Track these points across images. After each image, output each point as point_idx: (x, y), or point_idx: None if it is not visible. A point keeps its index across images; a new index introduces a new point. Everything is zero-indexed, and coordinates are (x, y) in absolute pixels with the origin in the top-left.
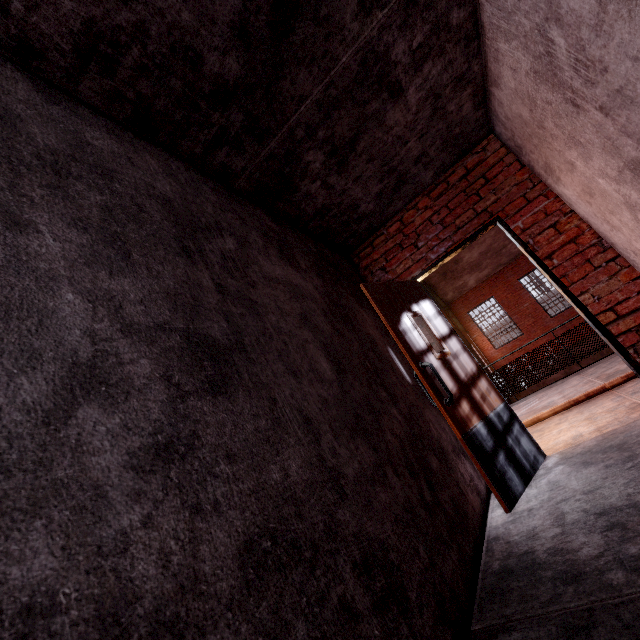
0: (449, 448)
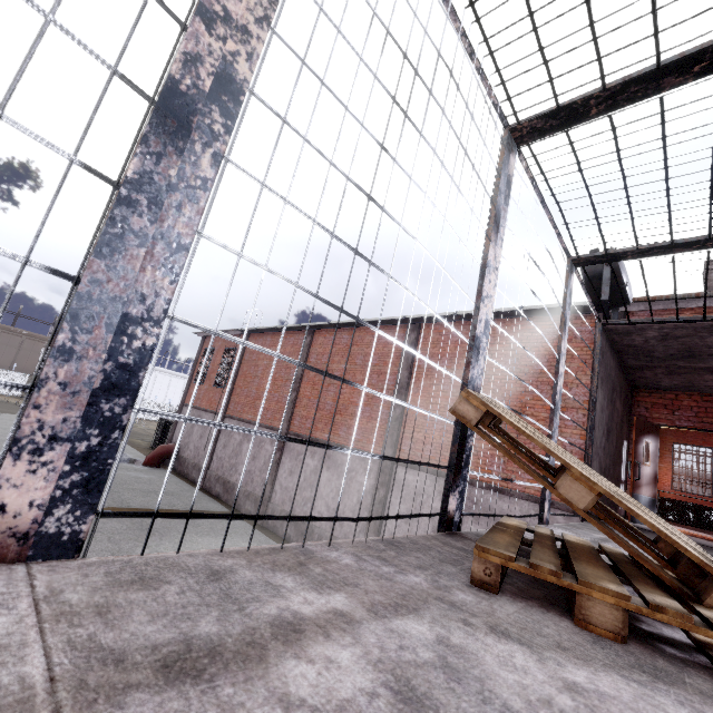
0: None
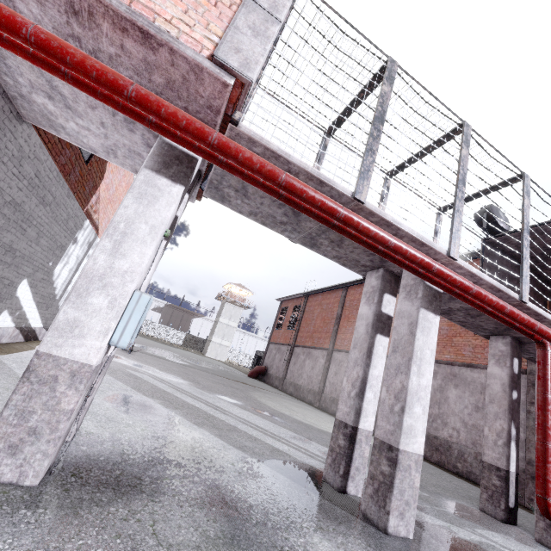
0: None
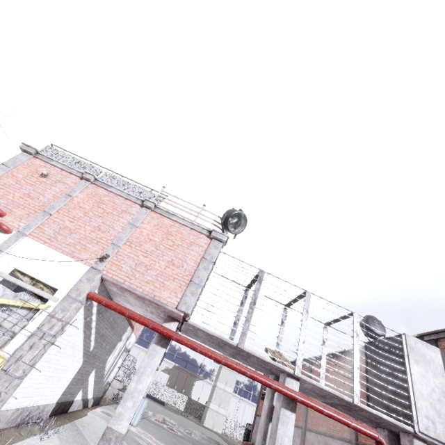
0: None
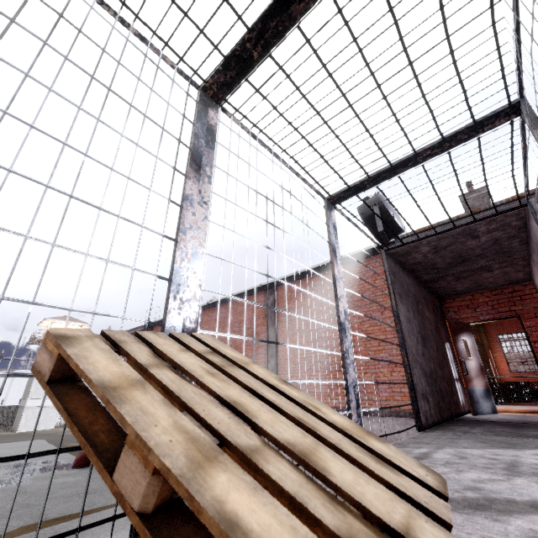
0: (459, 390)
